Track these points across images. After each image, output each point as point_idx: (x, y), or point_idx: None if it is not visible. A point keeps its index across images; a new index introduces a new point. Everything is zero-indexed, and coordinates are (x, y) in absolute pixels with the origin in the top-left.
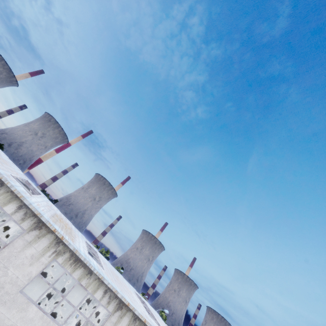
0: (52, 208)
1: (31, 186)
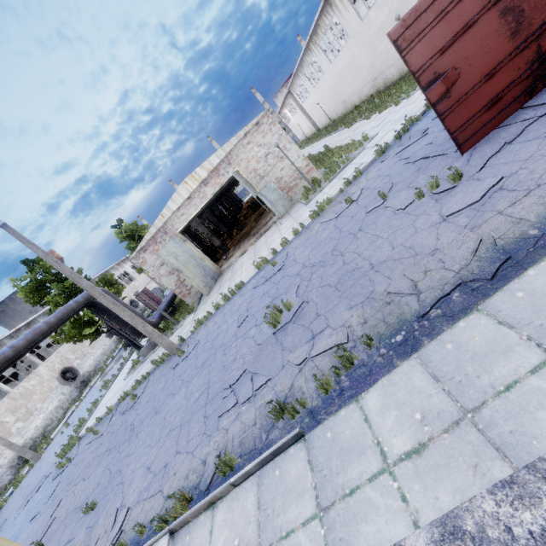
0: None
1: None
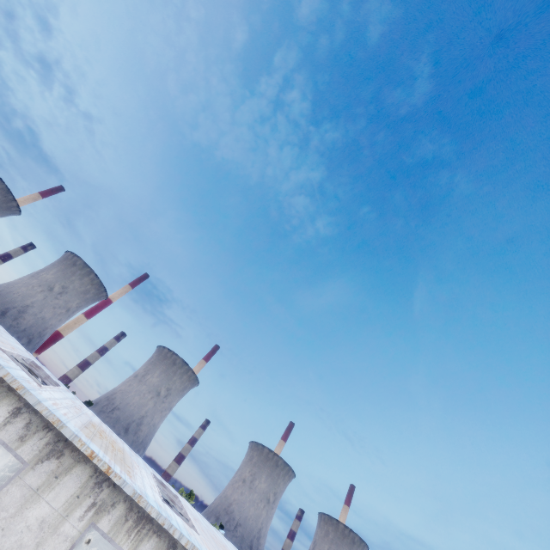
0: (83, 411)
1: (41, 371)
